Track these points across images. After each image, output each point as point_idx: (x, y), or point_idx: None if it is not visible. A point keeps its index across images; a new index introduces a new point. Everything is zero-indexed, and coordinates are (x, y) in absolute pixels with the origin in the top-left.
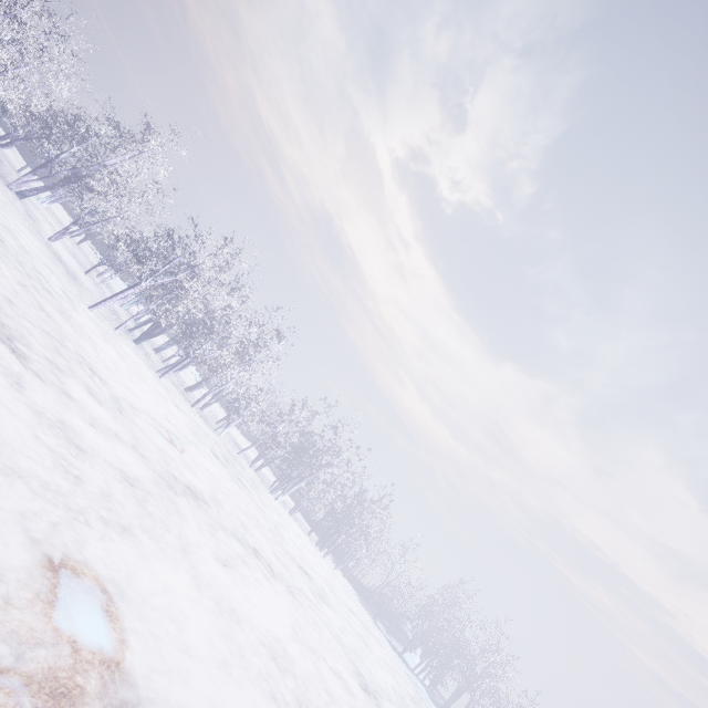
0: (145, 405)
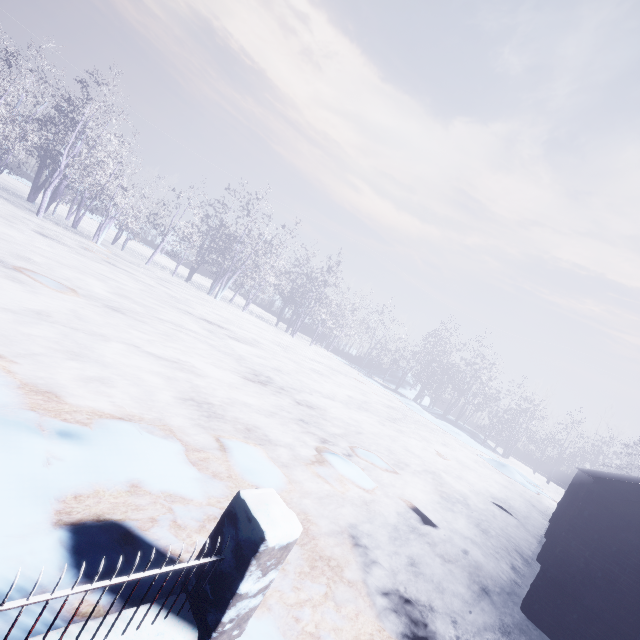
0: None
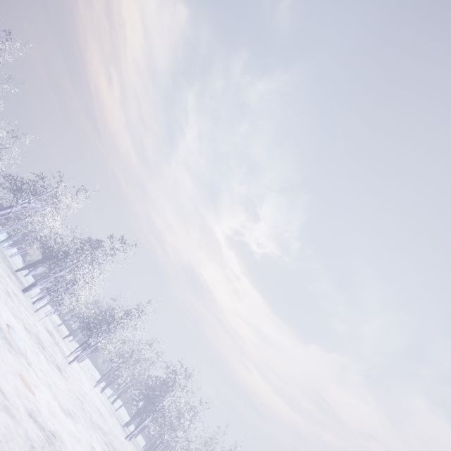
0: None
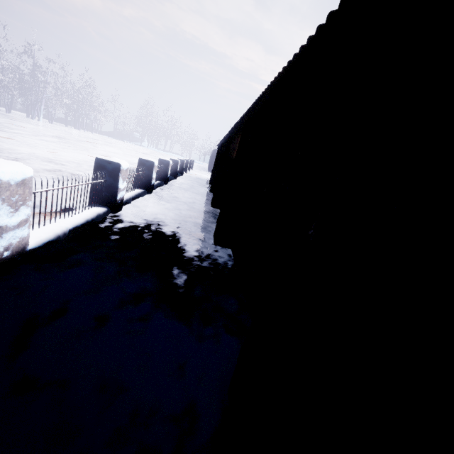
0: None
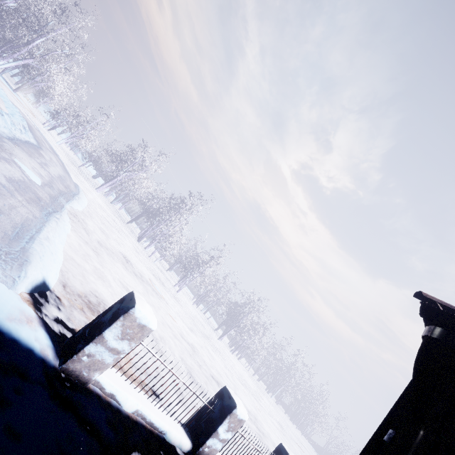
0: (250, 384)
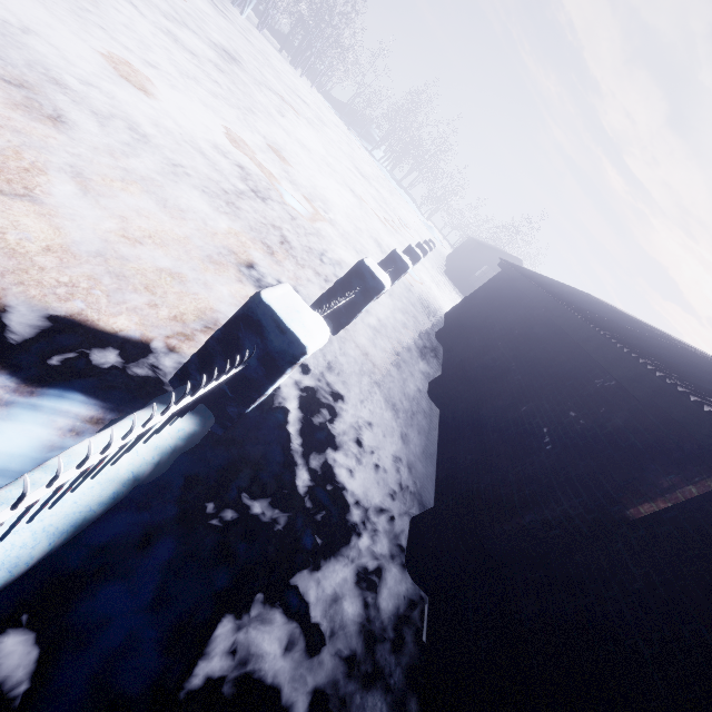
0: None
